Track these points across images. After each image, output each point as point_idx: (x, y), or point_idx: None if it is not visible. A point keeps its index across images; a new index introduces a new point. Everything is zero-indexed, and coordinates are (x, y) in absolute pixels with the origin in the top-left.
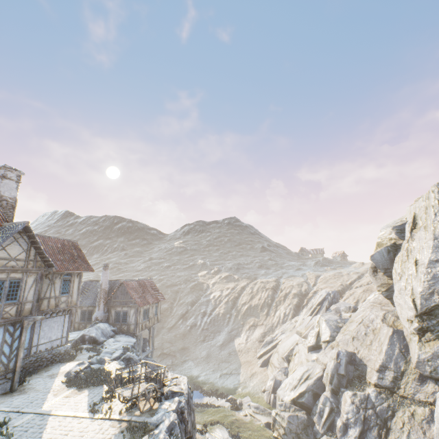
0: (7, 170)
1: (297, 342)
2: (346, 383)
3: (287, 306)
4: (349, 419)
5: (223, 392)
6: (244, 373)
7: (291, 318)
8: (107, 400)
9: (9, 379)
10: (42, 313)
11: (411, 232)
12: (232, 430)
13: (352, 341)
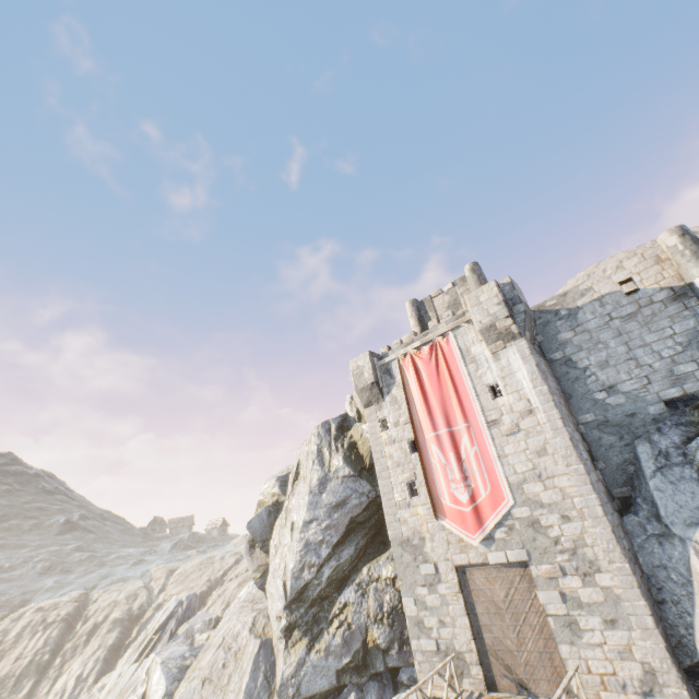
0: None
1: None
2: None
3: (90, 657)
4: None
5: None
6: None
7: (95, 683)
8: None
9: None
10: None
11: (293, 485)
12: None
13: (202, 688)
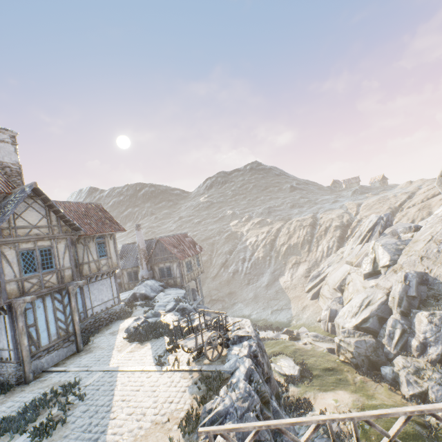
0: None
1: (349, 272)
2: (417, 304)
3: (329, 240)
4: (427, 338)
5: (277, 326)
6: (295, 307)
7: (336, 250)
8: (171, 352)
9: (73, 342)
10: (86, 278)
11: None
12: (296, 359)
13: (421, 261)
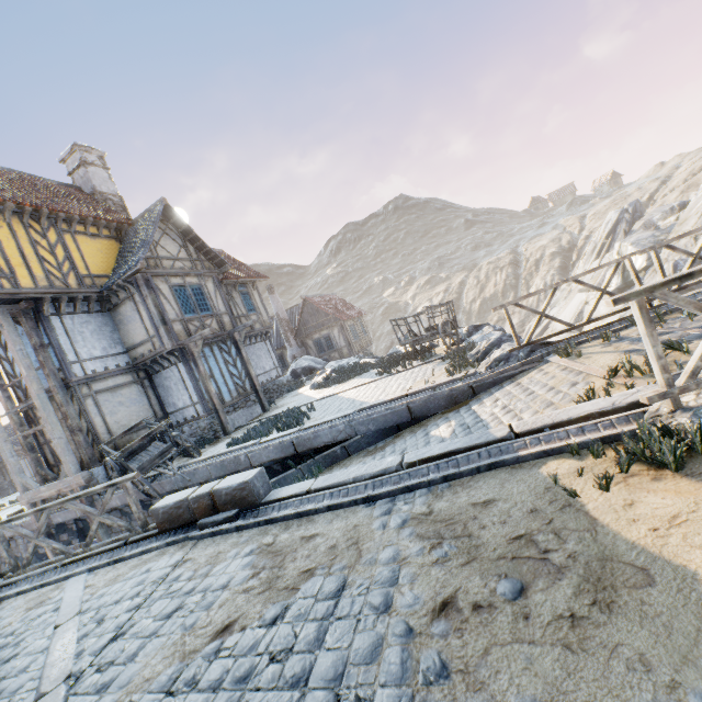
0: (82, 151)
1: (585, 301)
2: None
3: (545, 276)
4: None
5: None
6: None
7: (559, 286)
8: (391, 367)
9: (254, 402)
10: None
11: None
12: None
13: (695, 242)
